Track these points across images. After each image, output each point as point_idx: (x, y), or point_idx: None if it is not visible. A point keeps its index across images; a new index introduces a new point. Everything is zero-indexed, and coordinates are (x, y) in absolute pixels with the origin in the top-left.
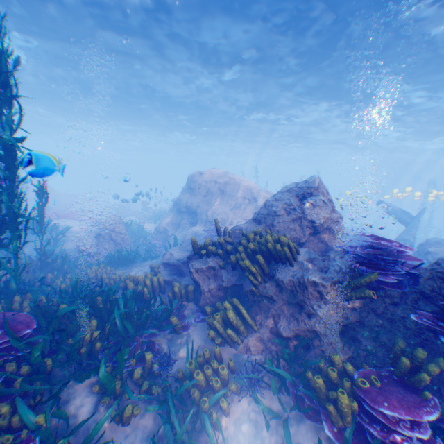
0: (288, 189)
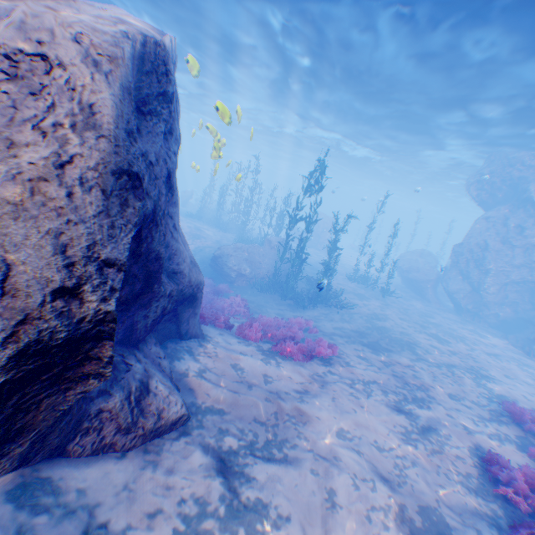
0: None
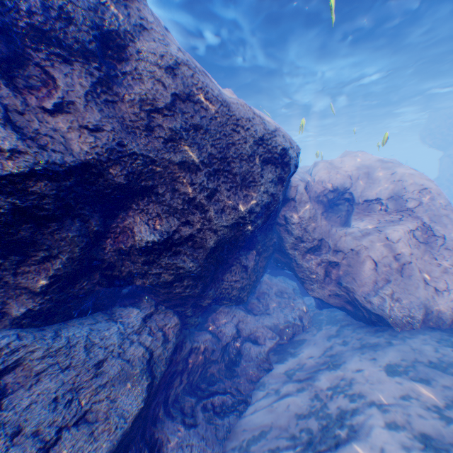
0: None
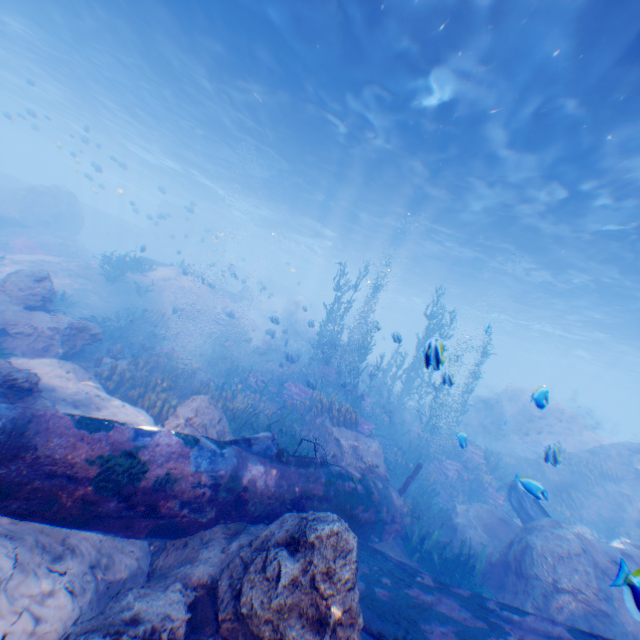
0: (620, 442)
